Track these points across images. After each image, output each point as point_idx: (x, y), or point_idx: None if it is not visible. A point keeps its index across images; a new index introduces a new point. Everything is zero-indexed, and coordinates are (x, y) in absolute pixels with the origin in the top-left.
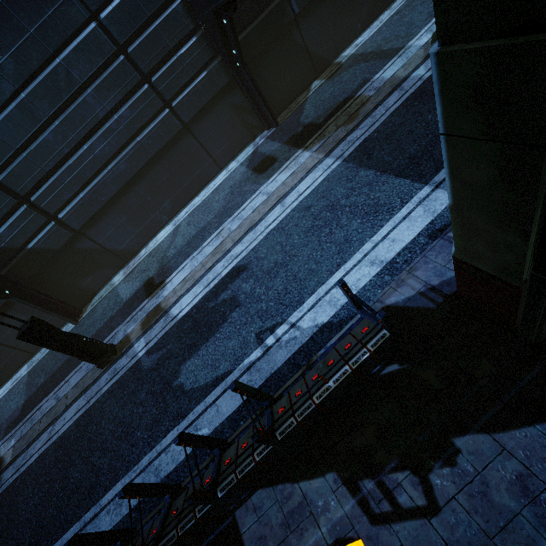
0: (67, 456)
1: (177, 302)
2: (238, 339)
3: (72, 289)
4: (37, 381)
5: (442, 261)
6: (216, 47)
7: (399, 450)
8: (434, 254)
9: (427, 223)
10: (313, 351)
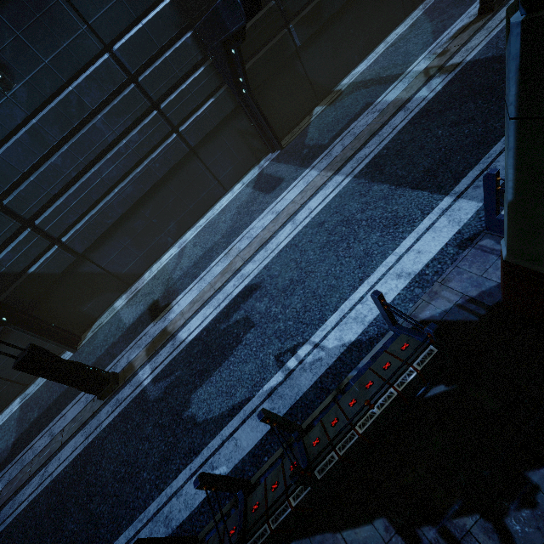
0: (62, 504)
1: (184, 325)
2: (255, 362)
3: (72, 315)
4: (30, 416)
5: (477, 271)
6: (223, 76)
7: (462, 487)
8: (467, 264)
9: (454, 232)
10: (343, 373)
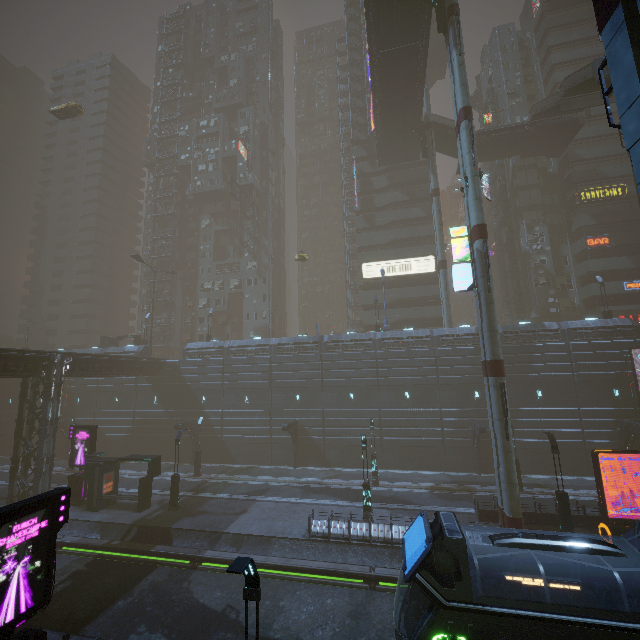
0: None
1: None
2: None
3: (486, 463)
4: (459, 479)
5: None
6: (619, 437)
7: None
8: None
9: None
10: None
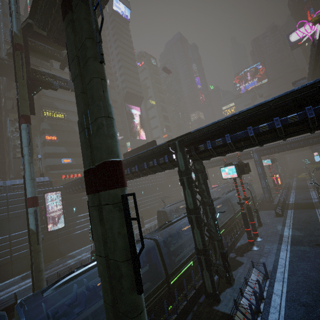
0: None
1: None
2: None
3: None
4: None
5: None
6: None
7: None
8: None
9: None
10: None
